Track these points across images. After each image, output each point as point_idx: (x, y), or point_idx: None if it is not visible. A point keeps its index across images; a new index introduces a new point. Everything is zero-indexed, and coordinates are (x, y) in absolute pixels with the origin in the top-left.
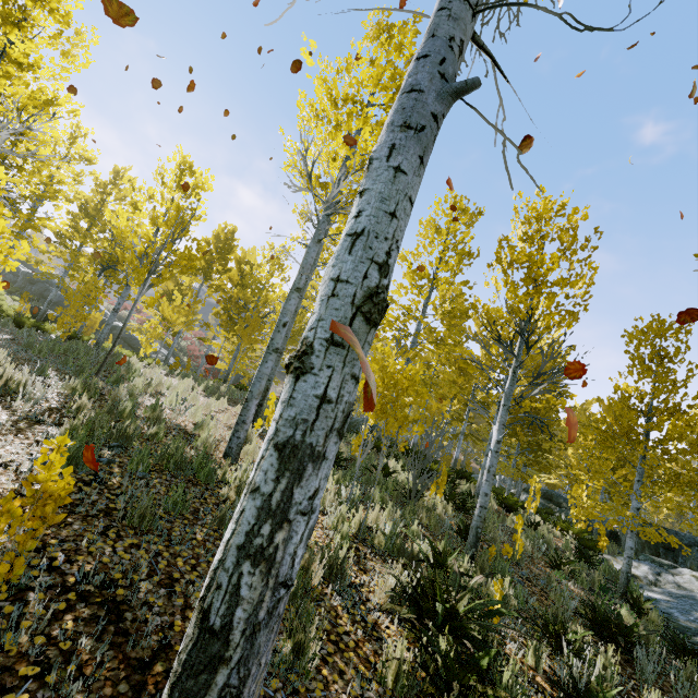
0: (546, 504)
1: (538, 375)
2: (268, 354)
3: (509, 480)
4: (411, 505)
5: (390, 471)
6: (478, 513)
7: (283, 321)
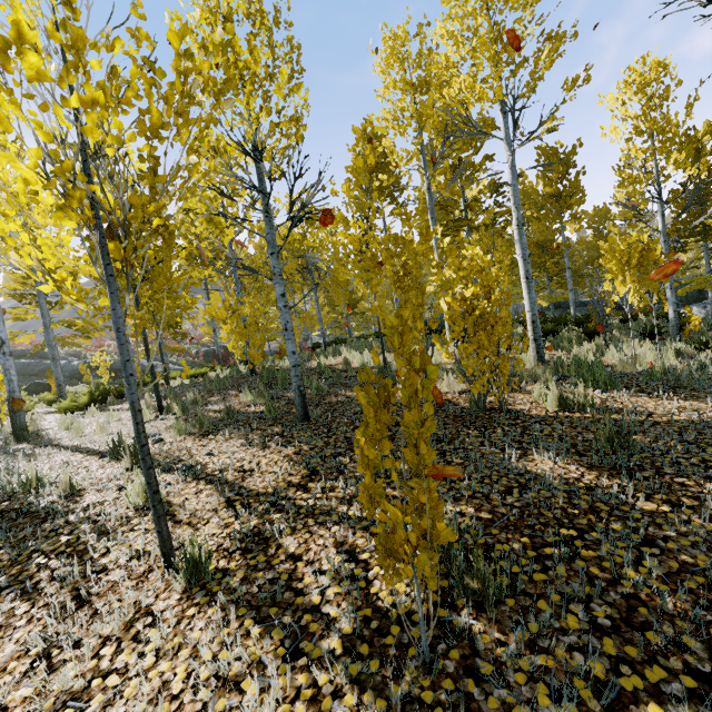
0: (558, 312)
1: (684, 210)
2: (531, 283)
3: (551, 306)
4: (615, 337)
5: (555, 331)
6: (673, 316)
7: (527, 254)
